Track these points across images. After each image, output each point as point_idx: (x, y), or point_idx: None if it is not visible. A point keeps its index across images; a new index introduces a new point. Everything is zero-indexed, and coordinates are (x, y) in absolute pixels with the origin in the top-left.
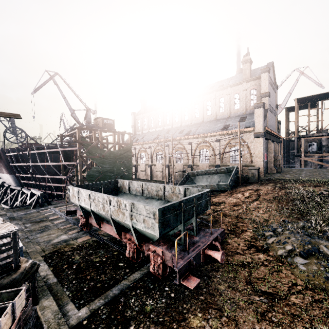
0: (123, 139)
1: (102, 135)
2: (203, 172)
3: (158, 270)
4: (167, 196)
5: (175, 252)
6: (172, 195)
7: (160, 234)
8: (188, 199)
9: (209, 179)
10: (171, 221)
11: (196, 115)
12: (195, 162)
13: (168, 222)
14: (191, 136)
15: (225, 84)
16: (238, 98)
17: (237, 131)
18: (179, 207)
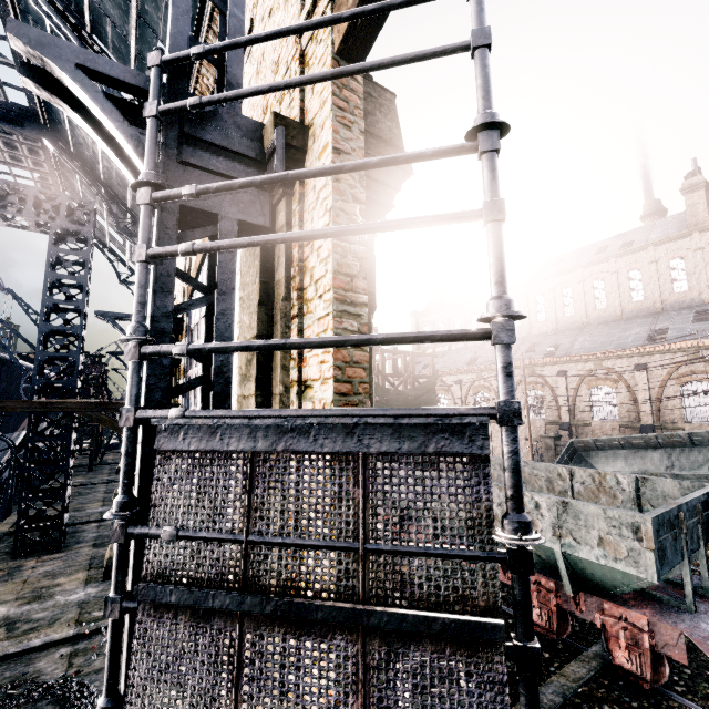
0: (395, 365)
1: (384, 360)
2: (615, 442)
3: (641, 667)
4: (582, 493)
5: (685, 626)
6: (596, 492)
7: (657, 576)
8: (689, 503)
9: (637, 460)
10: (669, 551)
11: (567, 310)
12: (577, 416)
13: (664, 551)
14: (564, 358)
15: (638, 240)
16: (682, 267)
17: (697, 344)
18: (675, 520)
